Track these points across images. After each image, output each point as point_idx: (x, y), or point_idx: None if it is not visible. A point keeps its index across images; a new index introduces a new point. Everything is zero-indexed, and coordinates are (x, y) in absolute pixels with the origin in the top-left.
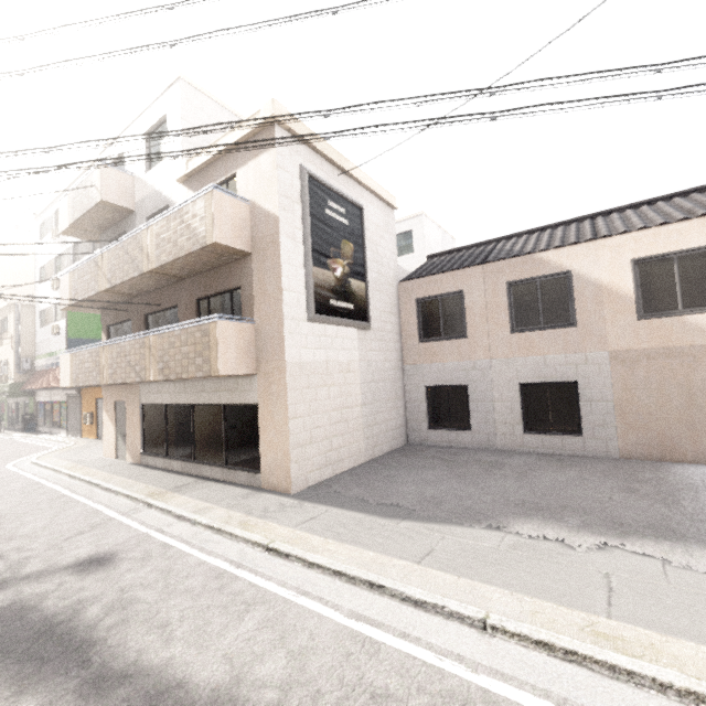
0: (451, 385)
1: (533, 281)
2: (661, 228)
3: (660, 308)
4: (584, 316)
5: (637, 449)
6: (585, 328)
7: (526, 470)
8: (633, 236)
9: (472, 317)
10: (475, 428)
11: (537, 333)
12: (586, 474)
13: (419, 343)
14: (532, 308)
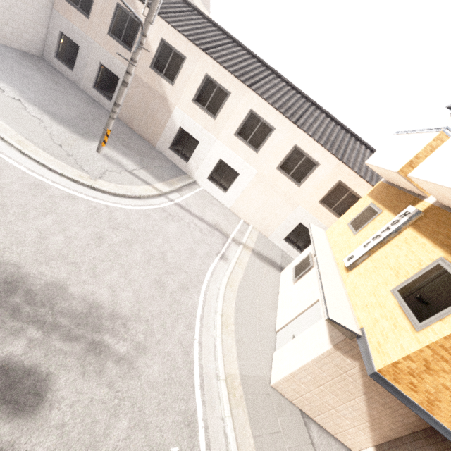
0: (74, 41)
1: (128, 14)
2: (177, 32)
3: (158, 69)
4: None
5: (124, 118)
6: None
7: (65, 93)
8: (168, 27)
9: (96, 9)
10: (75, 72)
11: (117, 44)
12: (85, 107)
13: (65, 1)
14: (121, 28)
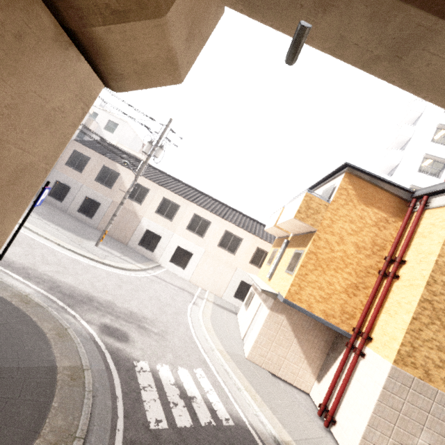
0: (66, 185)
1: (110, 170)
2: (143, 178)
3: (130, 197)
4: (114, 188)
5: (101, 228)
6: (112, 191)
7: (60, 215)
8: None
9: (87, 168)
10: (64, 203)
11: (101, 185)
12: (75, 223)
13: (65, 165)
14: (105, 177)
